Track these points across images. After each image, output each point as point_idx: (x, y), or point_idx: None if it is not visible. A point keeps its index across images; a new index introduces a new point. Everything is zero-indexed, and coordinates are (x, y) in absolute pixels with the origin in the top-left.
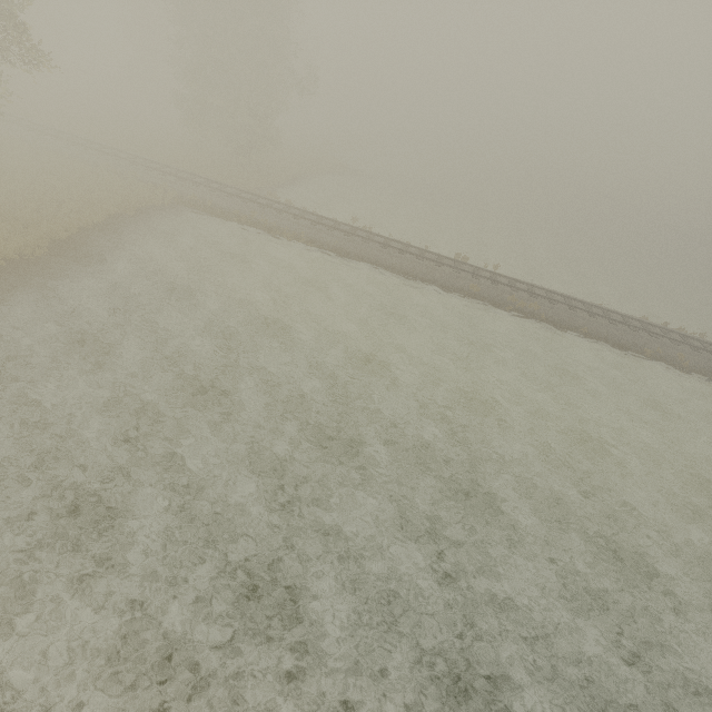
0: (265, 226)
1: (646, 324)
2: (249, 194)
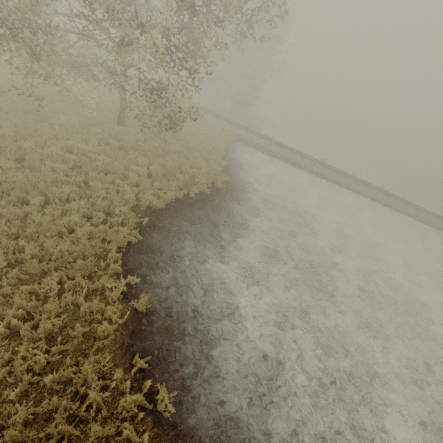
0: (291, 161)
1: None
2: (265, 137)
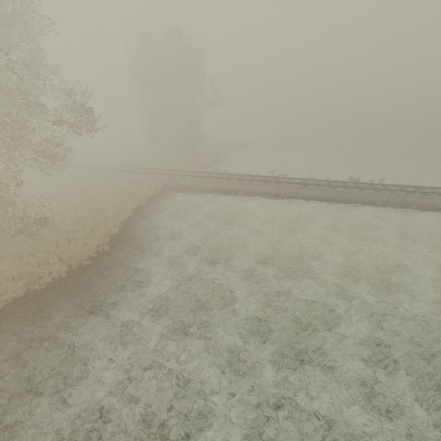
0: (224, 191)
1: None
2: (203, 173)
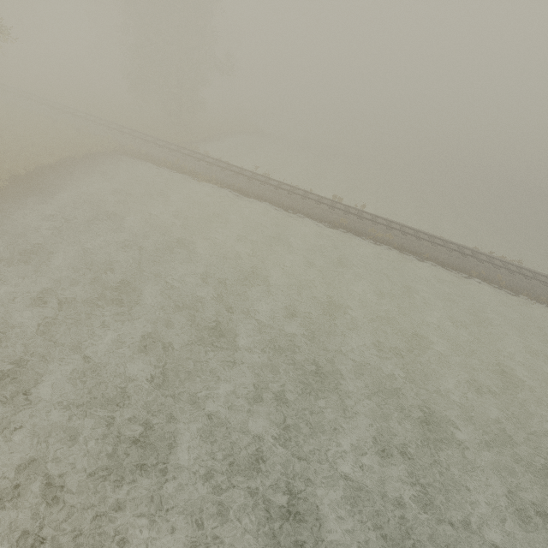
0: (185, 170)
1: (476, 252)
2: (176, 146)
